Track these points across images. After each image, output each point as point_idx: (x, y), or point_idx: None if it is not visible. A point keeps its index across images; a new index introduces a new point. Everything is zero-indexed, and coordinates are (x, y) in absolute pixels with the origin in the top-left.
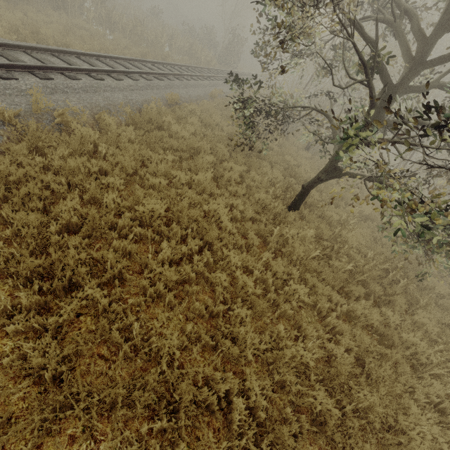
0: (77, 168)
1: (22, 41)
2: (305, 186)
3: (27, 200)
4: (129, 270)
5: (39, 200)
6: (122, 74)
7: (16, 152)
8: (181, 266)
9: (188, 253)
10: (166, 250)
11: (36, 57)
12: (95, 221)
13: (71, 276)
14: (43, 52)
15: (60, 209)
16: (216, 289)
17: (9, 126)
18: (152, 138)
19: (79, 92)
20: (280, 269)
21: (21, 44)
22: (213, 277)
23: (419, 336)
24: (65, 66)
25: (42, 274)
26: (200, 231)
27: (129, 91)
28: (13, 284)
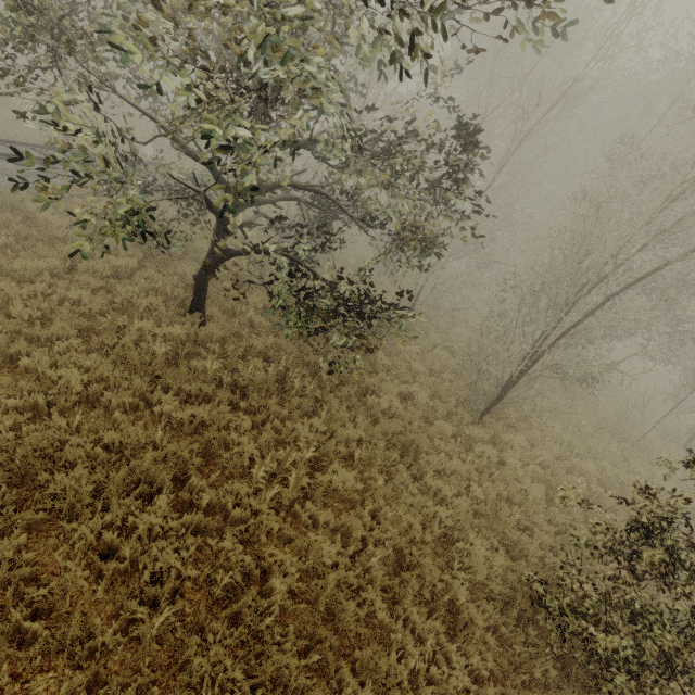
0: None
1: None
2: (195, 277)
3: None
4: None
5: None
6: None
7: None
8: None
9: None
10: None
11: None
12: None
13: None
14: None
15: None
16: None
17: None
18: None
19: None
20: (64, 356)
21: None
22: None
23: (264, 438)
24: None
25: None
26: None
27: None
28: None
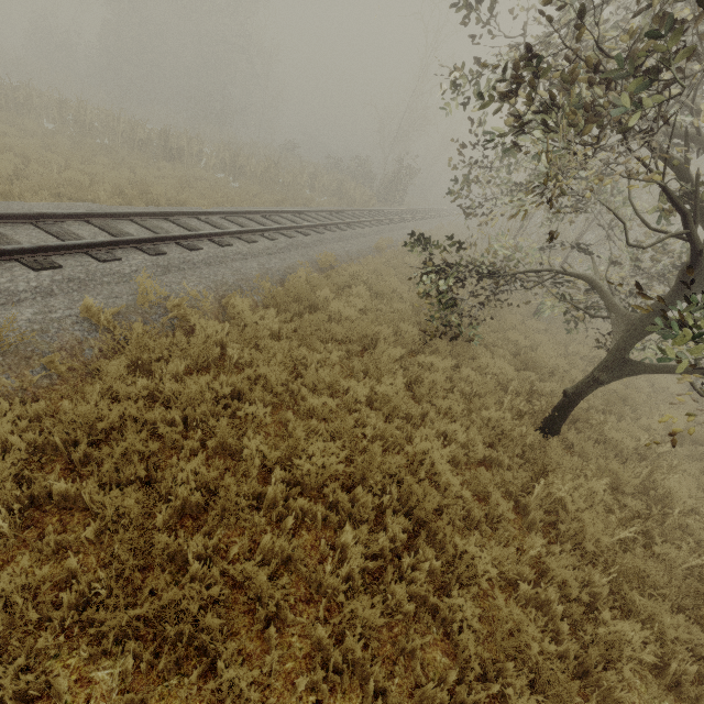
0: (200, 394)
1: (127, 205)
2: (570, 393)
3: (121, 463)
4: (287, 595)
5: (141, 464)
6: (256, 234)
7: (111, 373)
8: (382, 581)
9: (389, 547)
10: (358, 554)
11: (145, 225)
12: (230, 494)
13: (191, 630)
14: (154, 217)
15: (173, 474)
16: (453, 630)
17: (104, 331)
18: (307, 327)
19: (199, 267)
20: (573, 580)
21: (128, 211)
22: (446, 605)
23: None
24: (182, 234)
25: (137, 620)
26: (403, 497)
27: (265, 257)
28: (87, 655)
